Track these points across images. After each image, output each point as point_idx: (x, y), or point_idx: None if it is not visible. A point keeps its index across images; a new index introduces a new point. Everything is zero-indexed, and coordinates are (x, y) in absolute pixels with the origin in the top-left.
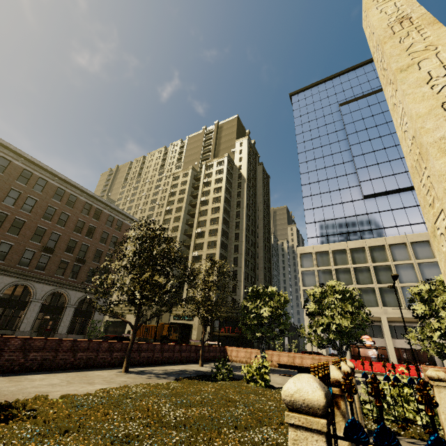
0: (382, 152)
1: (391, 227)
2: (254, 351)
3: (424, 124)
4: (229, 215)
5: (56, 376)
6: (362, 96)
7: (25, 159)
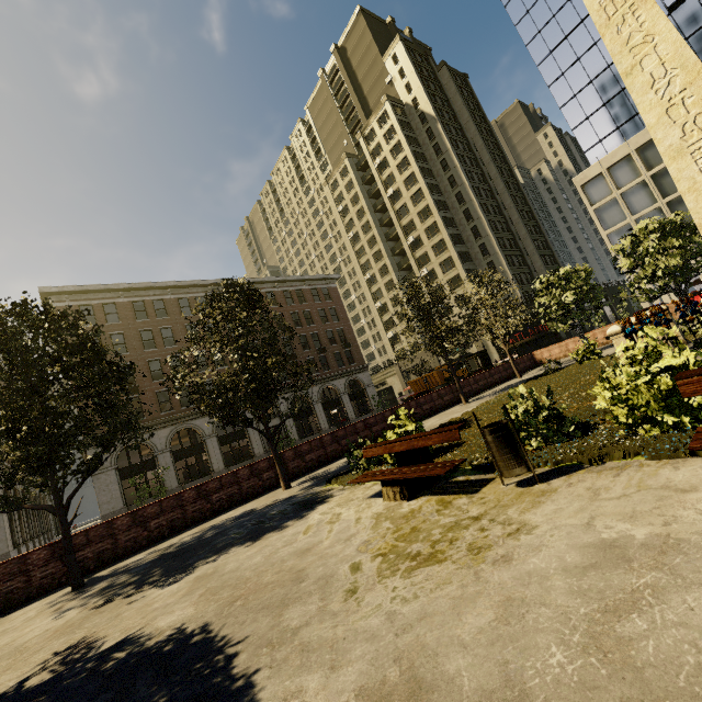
0: None
1: None
2: (569, 342)
3: (655, 135)
4: (440, 191)
5: (428, 421)
6: None
7: (211, 286)
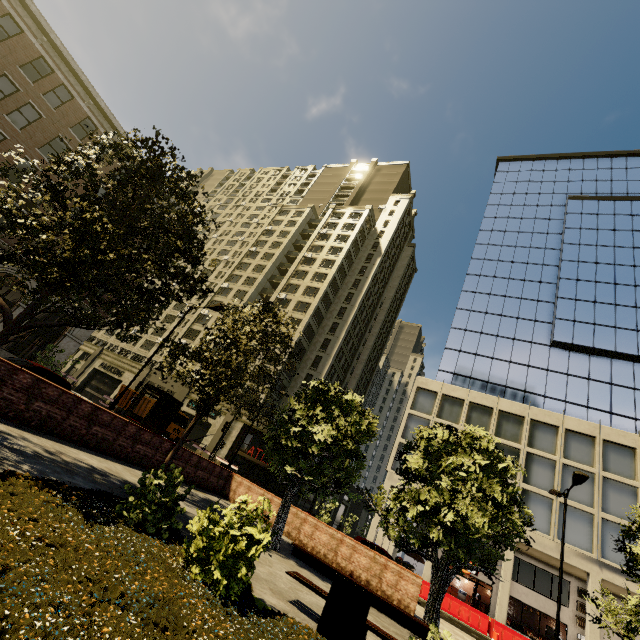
0: (609, 288)
1: (579, 405)
2: (276, 500)
3: None
4: (336, 293)
5: None
6: (608, 197)
7: (50, 41)
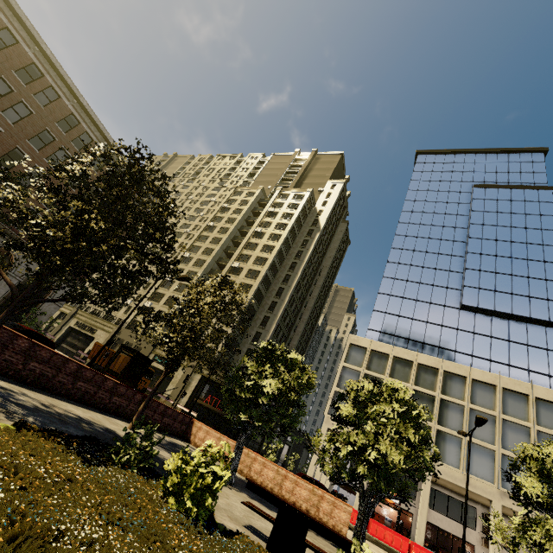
0: (507, 261)
1: (483, 359)
2: (230, 442)
3: None
4: (282, 263)
5: None
6: (506, 185)
7: (41, 50)
